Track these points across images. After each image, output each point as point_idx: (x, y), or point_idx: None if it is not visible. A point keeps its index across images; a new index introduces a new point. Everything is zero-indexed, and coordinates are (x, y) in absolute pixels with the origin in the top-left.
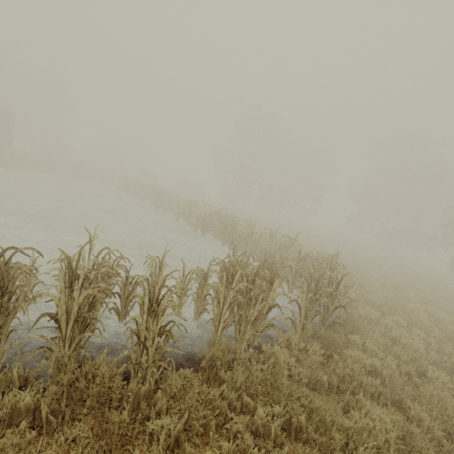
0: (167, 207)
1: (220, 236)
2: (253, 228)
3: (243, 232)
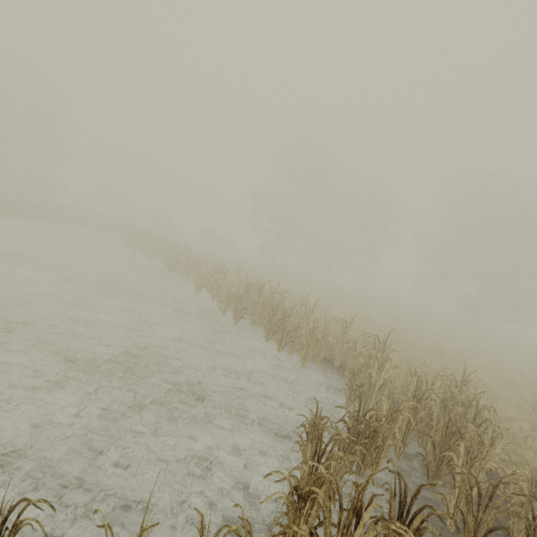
0: (185, 271)
1: (261, 322)
2: (318, 320)
3: (302, 326)
